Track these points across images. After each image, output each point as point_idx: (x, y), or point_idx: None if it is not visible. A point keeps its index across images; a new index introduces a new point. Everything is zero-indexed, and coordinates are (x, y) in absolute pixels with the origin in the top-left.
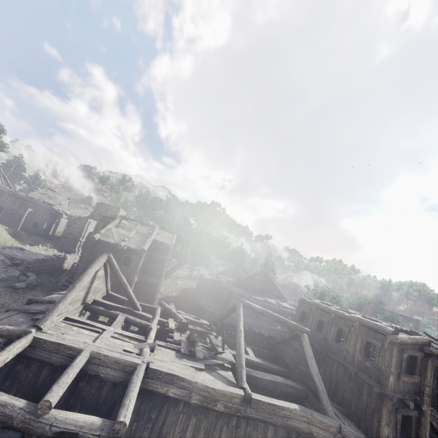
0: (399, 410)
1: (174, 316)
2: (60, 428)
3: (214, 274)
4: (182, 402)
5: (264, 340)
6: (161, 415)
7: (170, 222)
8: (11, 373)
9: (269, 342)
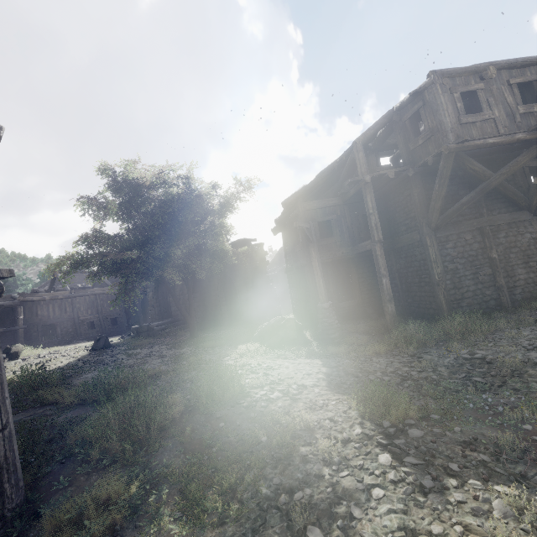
0: None
1: None
2: None
3: None
4: (42, 301)
5: None
6: (34, 308)
7: None
8: None
9: None
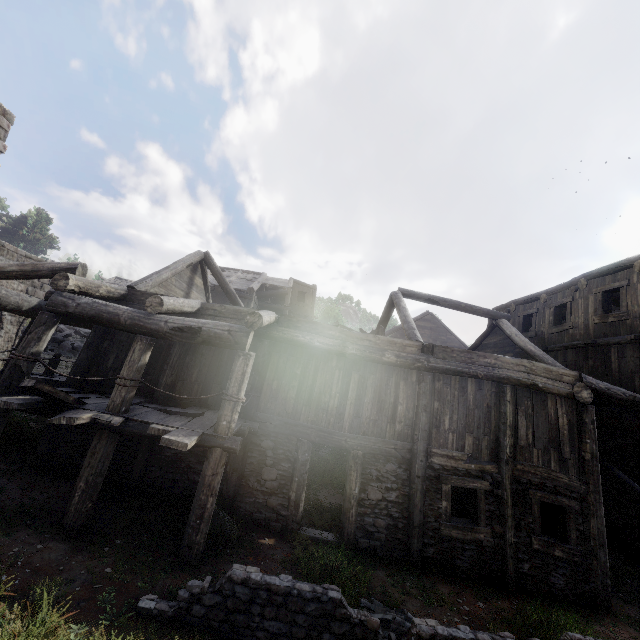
0: None
1: None
2: (178, 324)
3: None
4: (335, 356)
5: None
6: (308, 371)
7: None
8: (108, 333)
9: None
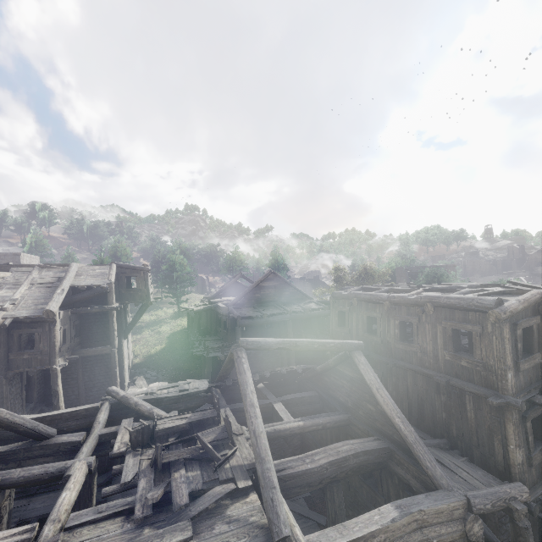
0: (528, 416)
1: (136, 409)
2: None
3: (207, 300)
4: None
5: (299, 375)
6: None
7: (119, 248)
8: None
9: (306, 376)
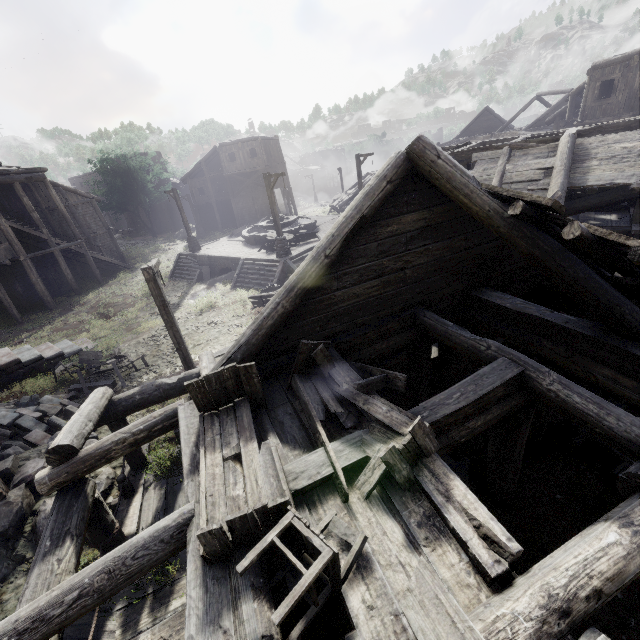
0: None
1: None
2: None
3: None
4: None
5: None
6: None
7: None
8: None
9: None
